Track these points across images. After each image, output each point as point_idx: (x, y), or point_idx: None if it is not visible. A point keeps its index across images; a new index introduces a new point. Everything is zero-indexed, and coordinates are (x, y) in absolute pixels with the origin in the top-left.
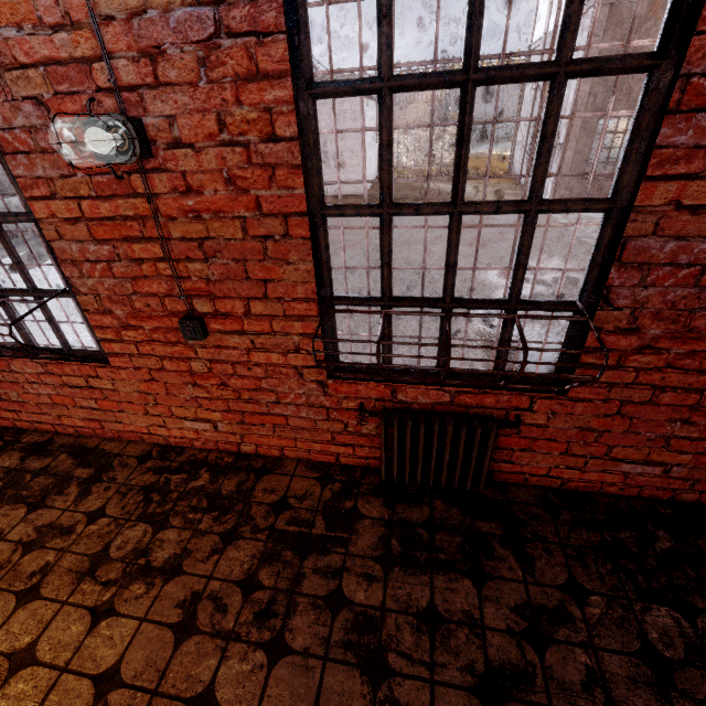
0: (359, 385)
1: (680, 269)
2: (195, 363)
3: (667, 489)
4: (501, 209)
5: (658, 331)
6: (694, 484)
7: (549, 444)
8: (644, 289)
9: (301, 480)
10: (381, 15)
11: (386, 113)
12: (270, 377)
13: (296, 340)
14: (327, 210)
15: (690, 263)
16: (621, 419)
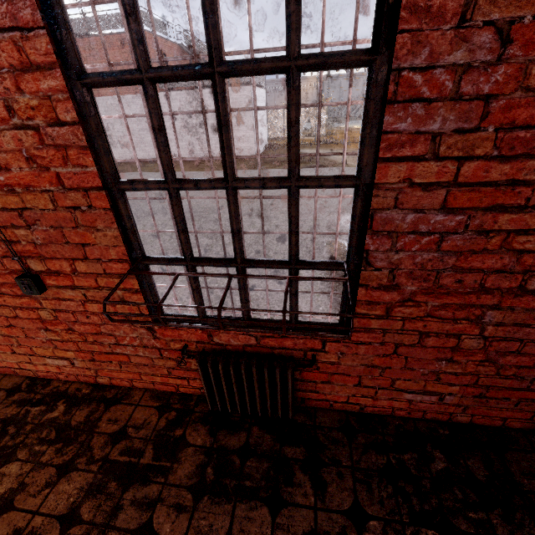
0: (180, 330)
1: (422, 236)
2: (43, 312)
3: (445, 412)
4: (266, 184)
5: (414, 287)
6: (465, 409)
7: (344, 377)
8: (397, 253)
9: (143, 409)
10: (127, 13)
11: (151, 100)
12: (107, 324)
13: (120, 293)
14: (121, 184)
15: (430, 231)
16: (398, 358)
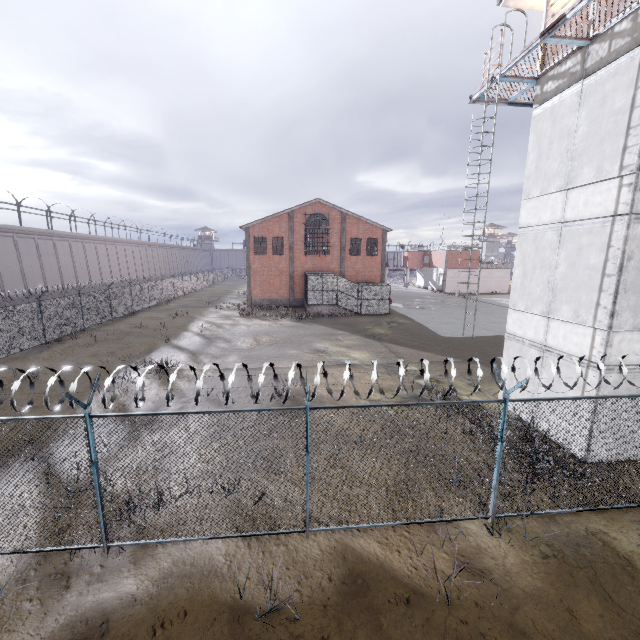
0: None
1: None
2: None
3: None
4: None
5: None
6: None
7: None
8: None
9: None
10: None
11: None
12: None
13: None
14: None
15: None
16: None
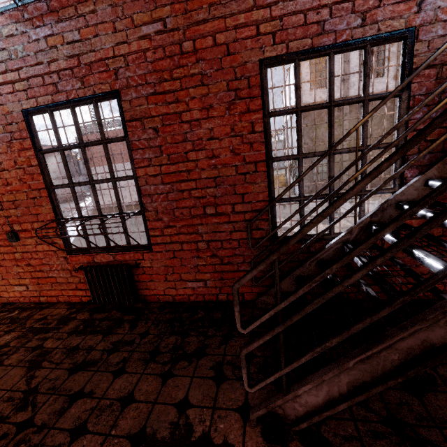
0: (79, 256)
1: (161, 195)
2: (17, 254)
3: (213, 294)
4: (103, 181)
5: (167, 219)
6: (221, 290)
7: (158, 276)
8: (155, 203)
9: (60, 309)
10: (54, 132)
11: (62, 156)
12: (46, 257)
13: (52, 238)
14: (53, 186)
15: (162, 193)
16: (177, 259)
